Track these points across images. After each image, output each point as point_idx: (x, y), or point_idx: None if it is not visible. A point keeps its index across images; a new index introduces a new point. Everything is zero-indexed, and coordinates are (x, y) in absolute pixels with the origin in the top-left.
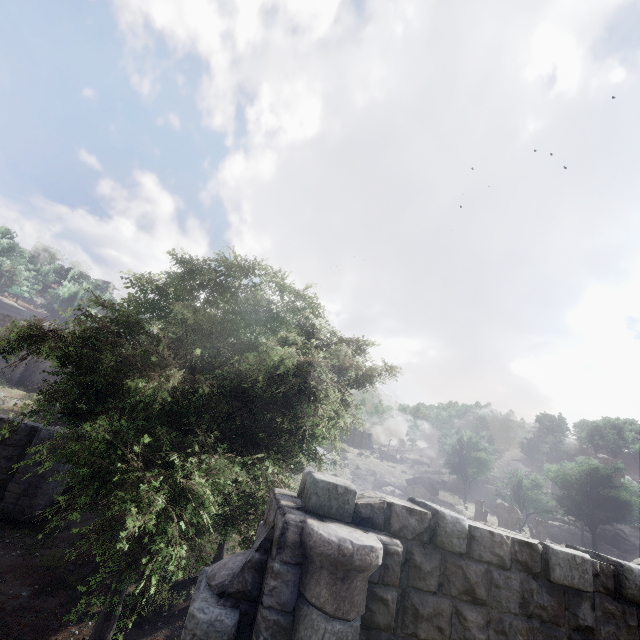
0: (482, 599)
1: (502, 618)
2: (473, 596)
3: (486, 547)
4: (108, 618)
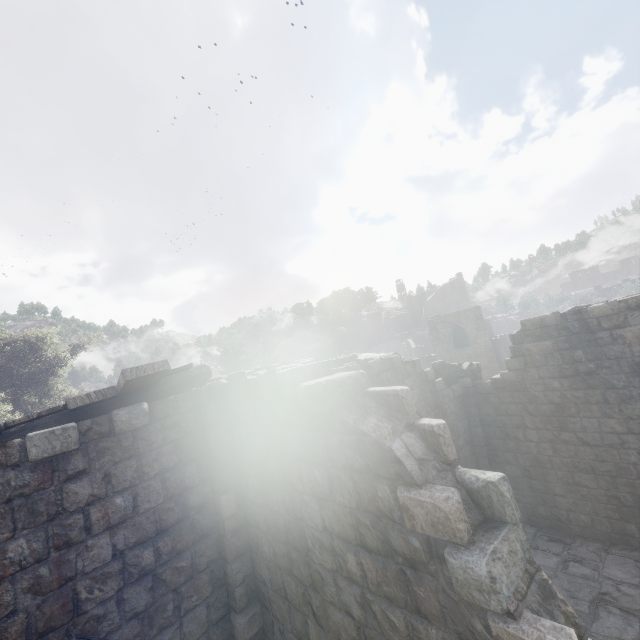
0: None
1: None
2: None
3: None
4: None
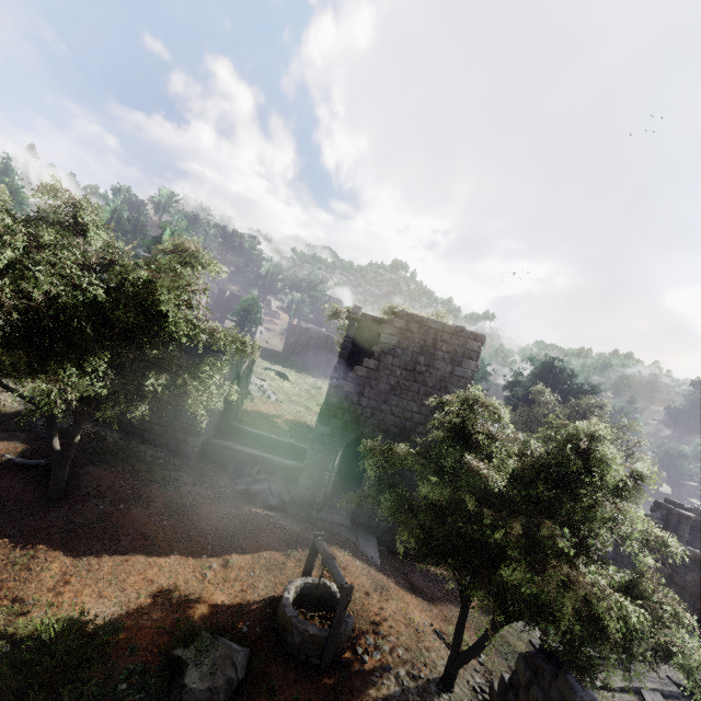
0: None
1: None
2: None
3: None
4: None
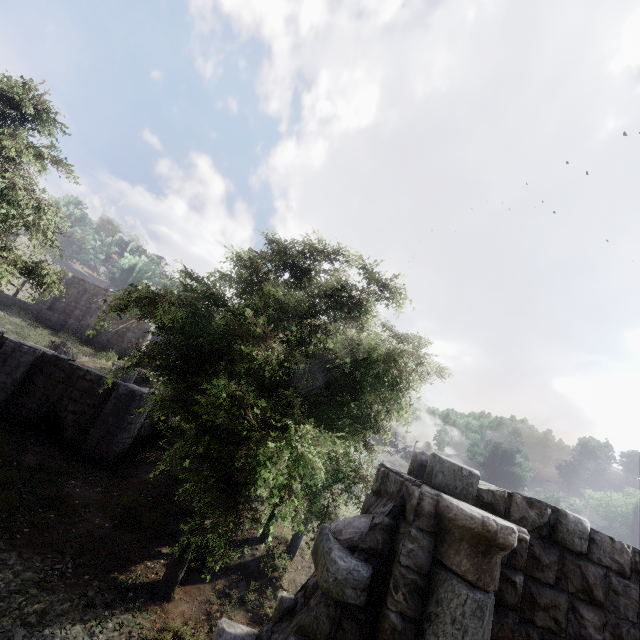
0: (599, 601)
1: (619, 623)
2: (590, 596)
3: (606, 552)
4: (181, 559)
